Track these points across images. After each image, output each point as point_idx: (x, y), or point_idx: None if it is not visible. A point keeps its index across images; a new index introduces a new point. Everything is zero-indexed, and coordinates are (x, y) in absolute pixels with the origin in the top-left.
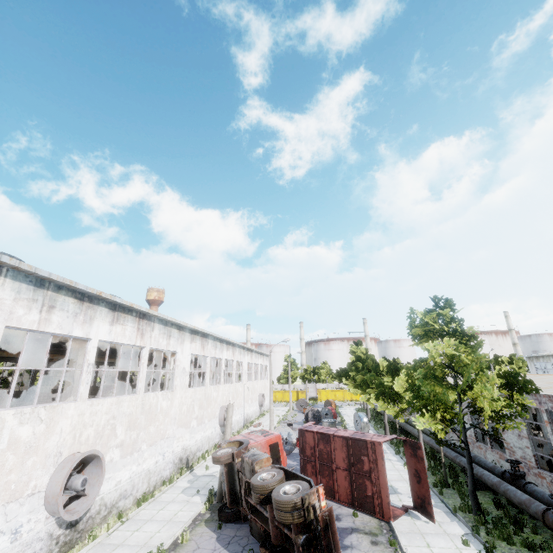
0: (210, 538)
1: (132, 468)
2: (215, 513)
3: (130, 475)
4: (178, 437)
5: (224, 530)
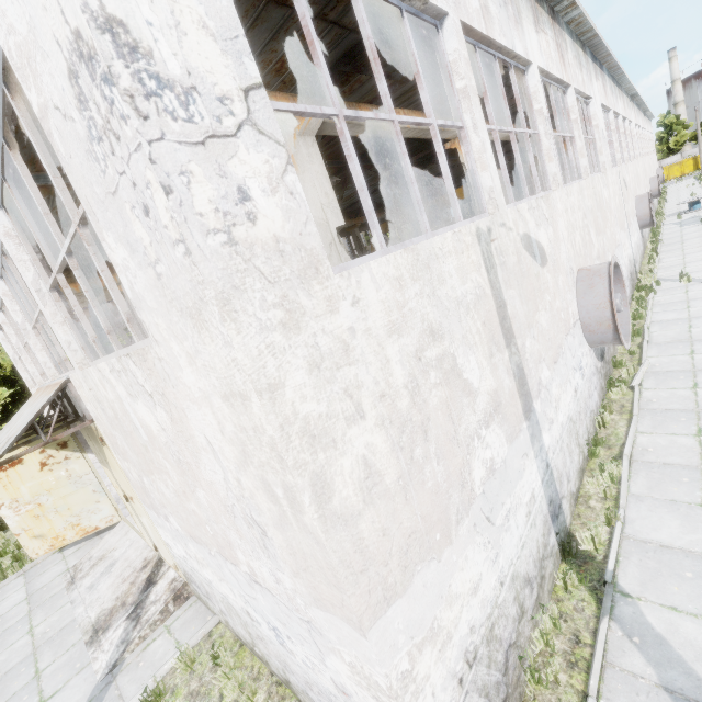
0: None
1: None
2: None
3: None
4: None
5: None
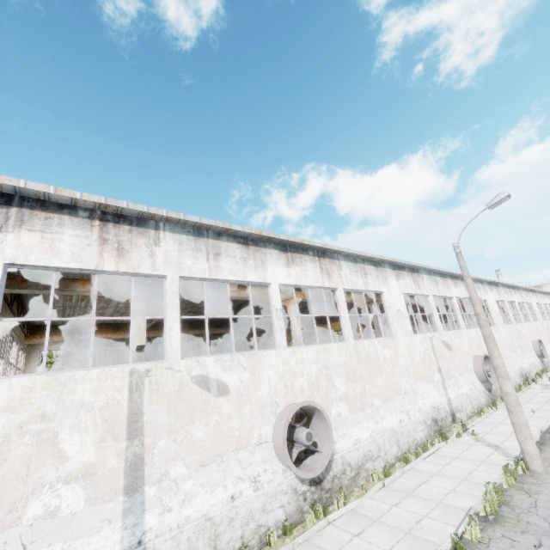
0: None
1: None
2: None
3: None
4: (513, 359)
5: None
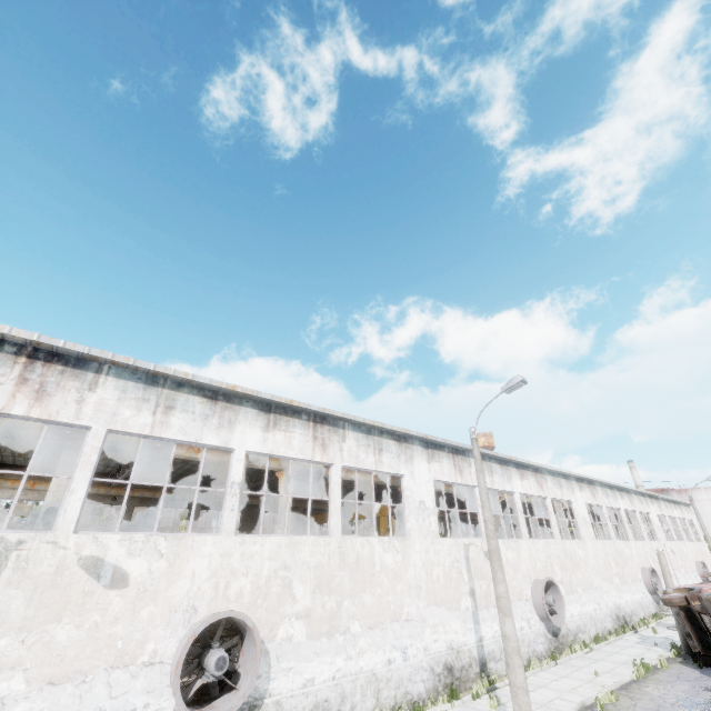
0: (692, 671)
1: (577, 607)
2: (688, 660)
3: (578, 613)
4: (605, 591)
5: (705, 669)
